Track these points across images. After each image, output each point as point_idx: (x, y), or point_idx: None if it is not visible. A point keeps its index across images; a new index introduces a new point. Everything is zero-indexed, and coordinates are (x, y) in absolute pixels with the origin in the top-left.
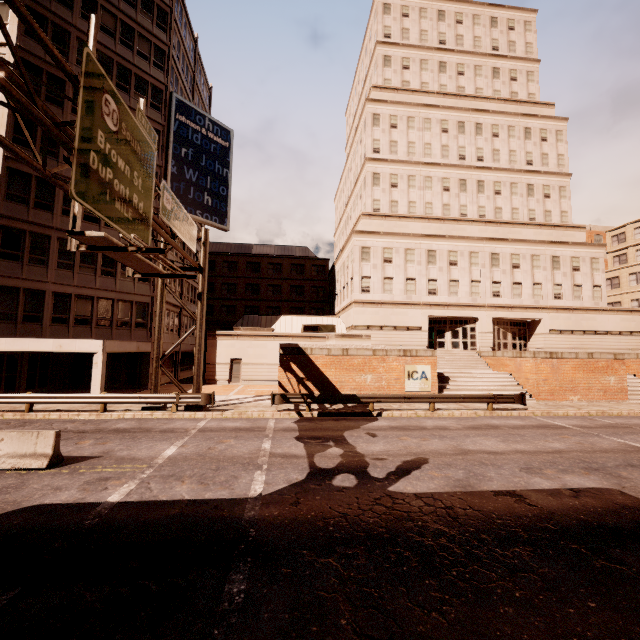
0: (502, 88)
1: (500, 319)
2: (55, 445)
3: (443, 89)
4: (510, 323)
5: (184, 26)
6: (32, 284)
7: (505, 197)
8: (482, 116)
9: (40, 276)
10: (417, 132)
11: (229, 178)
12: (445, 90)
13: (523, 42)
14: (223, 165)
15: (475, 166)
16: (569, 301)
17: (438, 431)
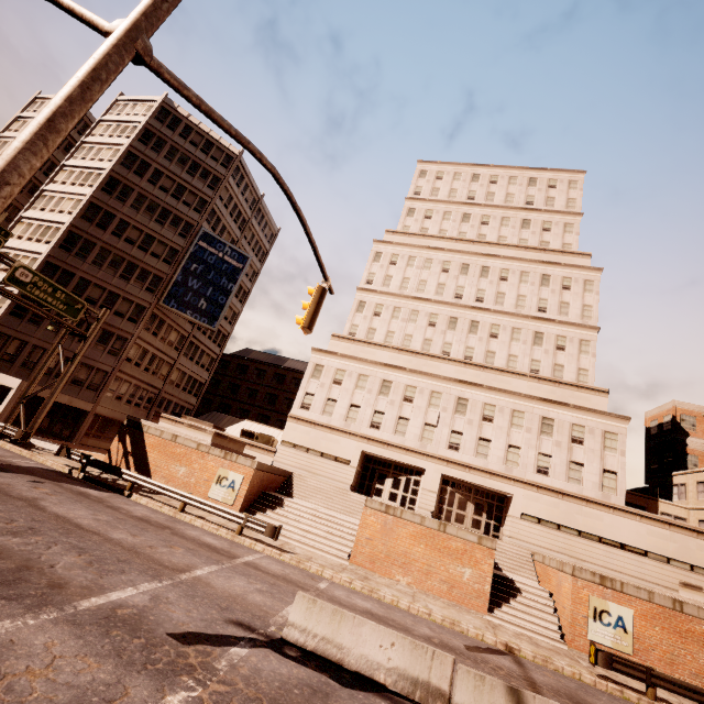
0: (530, 237)
1: (459, 480)
2: None
3: (462, 236)
4: (475, 490)
5: (244, 187)
6: (22, 336)
7: (502, 341)
8: (491, 260)
9: (30, 331)
10: (415, 270)
11: (233, 291)
12: (464, 236)
13: (564, 198)
14: (231, 280)
15: (471, 306)
16: (560, 481)
17: (96, 504)
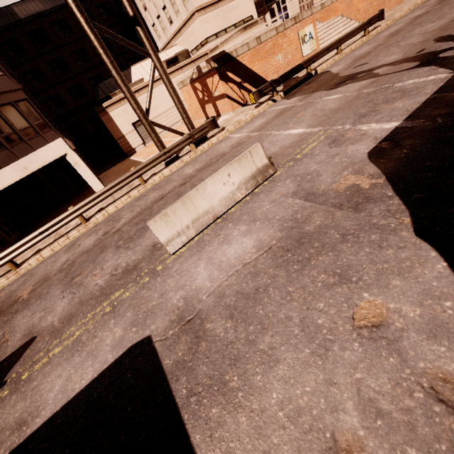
0: None
1: None
2: (265, 155)
3: None
4: None
5: None
6: None
7: None
8: None
9: None
10: None
11: None
12: None
13: None
14: None
15: None
16: None
17: (383, 46)
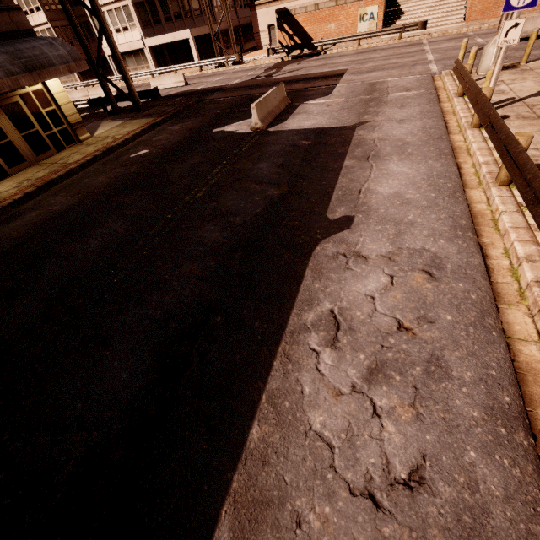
0: None
1: None
2: (184, 78)
3: None
4: None
5: None
6: None
7: None
8: None
9: None
10: None
11: None
12: None
13: None
14: None
15: None
16: None
17: (335, 58)
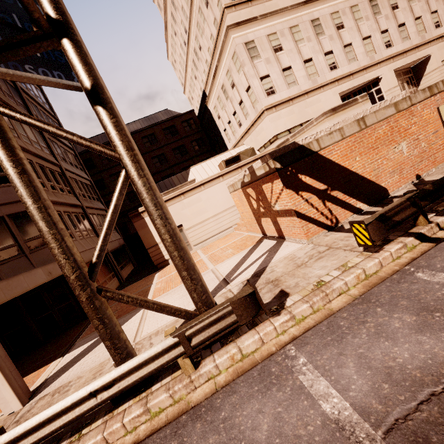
0: None
1: (395, 72)
2: None
3: None
4: (402, 73)
5: None
6: None
7: None
8: None
9: None
10: None
11: None
12: None
13: None
14: None
15: None
16: None
17: None
